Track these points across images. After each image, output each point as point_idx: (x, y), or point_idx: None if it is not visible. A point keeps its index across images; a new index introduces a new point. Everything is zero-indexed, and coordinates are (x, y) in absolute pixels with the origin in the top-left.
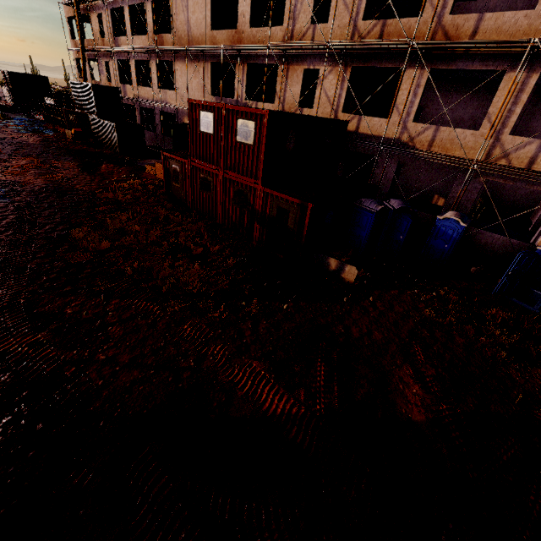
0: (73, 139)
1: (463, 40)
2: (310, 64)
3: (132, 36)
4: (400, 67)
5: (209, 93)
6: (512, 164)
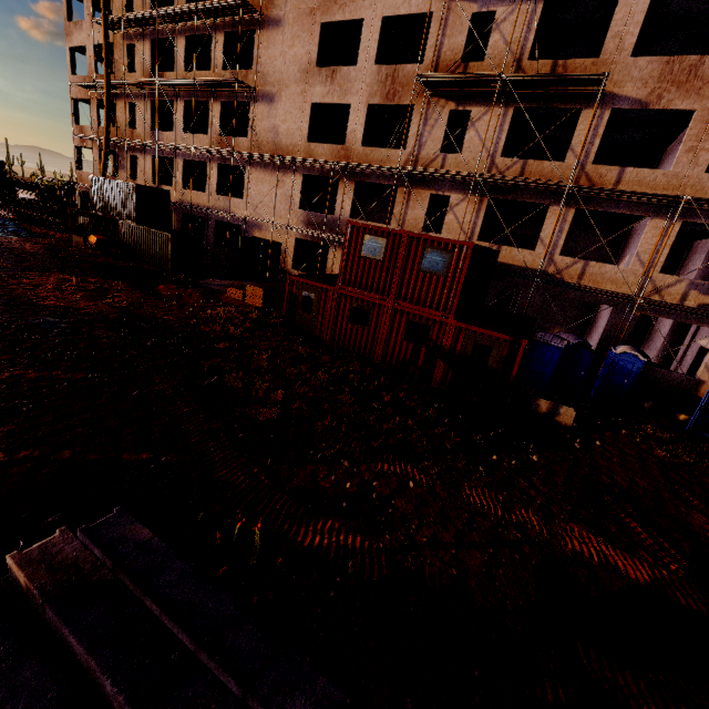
0: (94, 249)
1: (607, 187)
2: (439, 190)
3: (183, 133)
4: (543, 203)
5: (297, 206)
6: (665, 300)
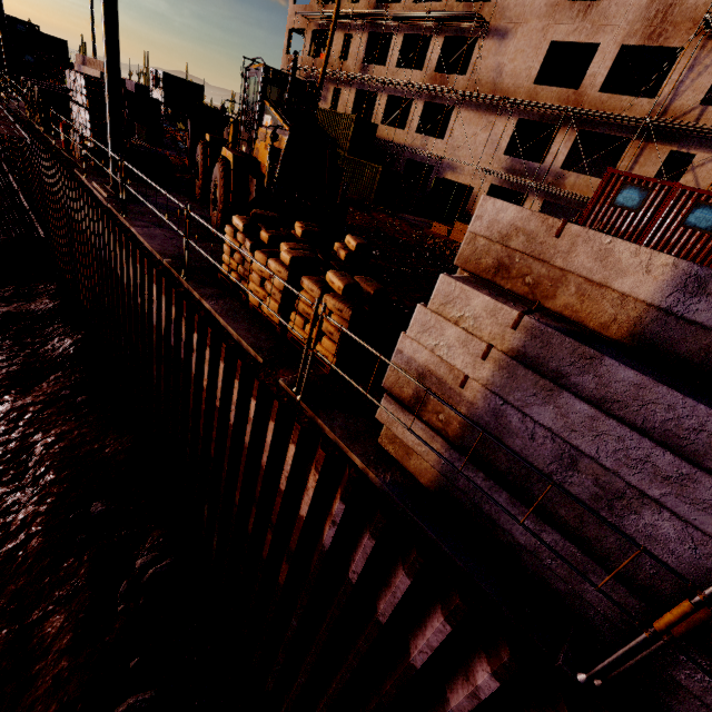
0: None
1: None
2: (683, 147)
3: (395, 68)
4: None
5: (502, 152)
6: None
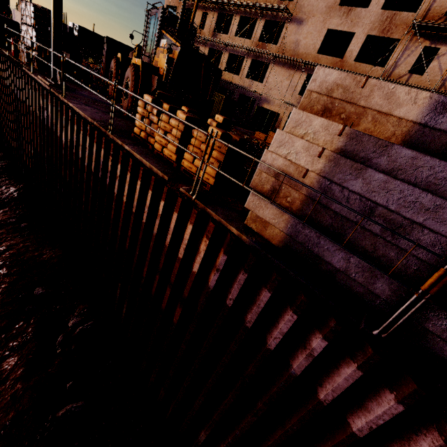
0: None
1: None
2: None
3: (234, 36)
4: None
5: (297, 93)
6: None
